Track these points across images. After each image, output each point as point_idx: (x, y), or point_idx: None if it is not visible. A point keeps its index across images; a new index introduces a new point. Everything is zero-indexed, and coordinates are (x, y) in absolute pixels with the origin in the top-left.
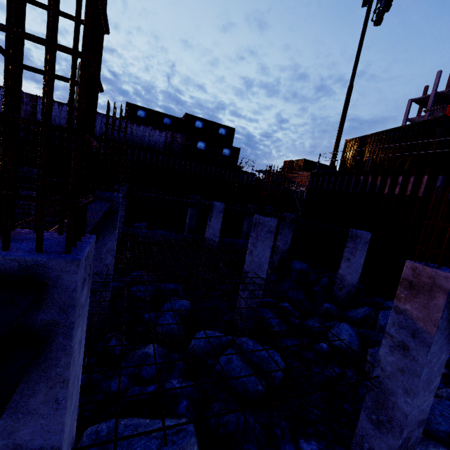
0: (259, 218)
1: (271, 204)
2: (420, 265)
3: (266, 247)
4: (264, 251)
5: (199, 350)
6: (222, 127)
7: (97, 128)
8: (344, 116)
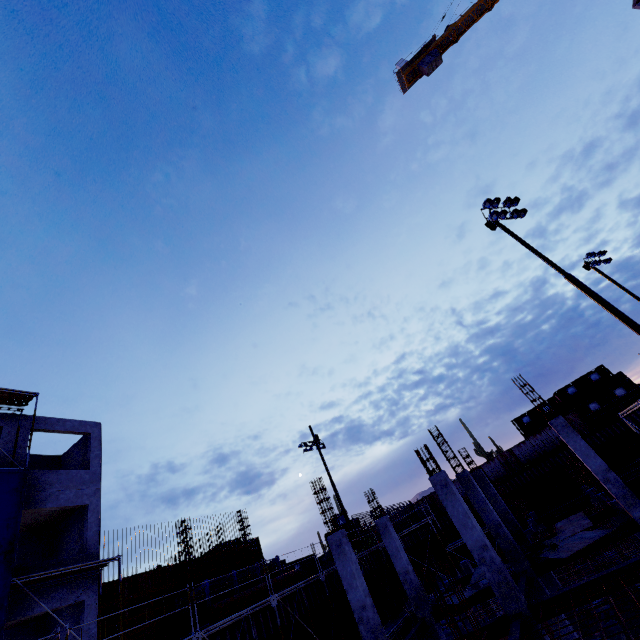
0: None
1: None
2: None
3: None
4: None
5: None
6: (590, 374)
7: (520, 457)
8: None
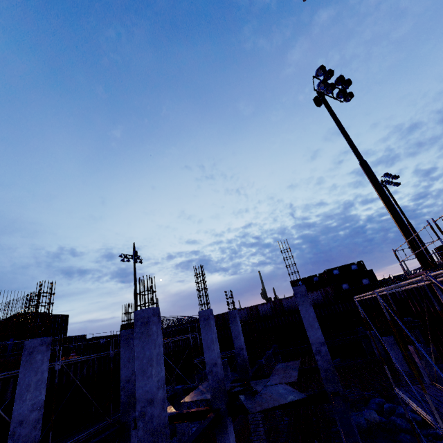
0: (383, 338)
1: (384, 330)
2: (409, 346)
3: (396, 352)
4: (397, 355)
5: (387, 412)
6: (352, 265)
7: (285, 307)
8: (418, 240)
